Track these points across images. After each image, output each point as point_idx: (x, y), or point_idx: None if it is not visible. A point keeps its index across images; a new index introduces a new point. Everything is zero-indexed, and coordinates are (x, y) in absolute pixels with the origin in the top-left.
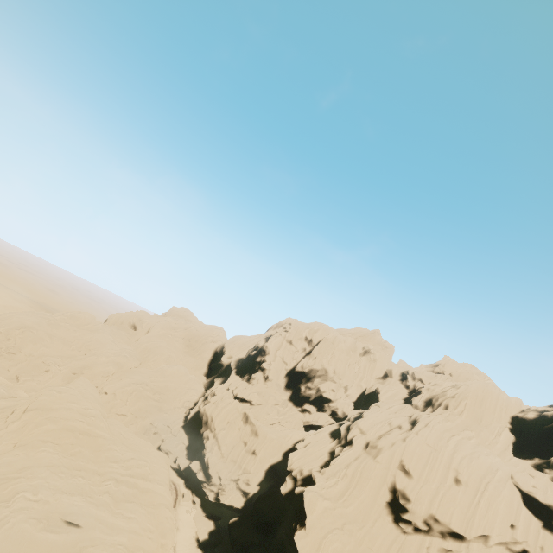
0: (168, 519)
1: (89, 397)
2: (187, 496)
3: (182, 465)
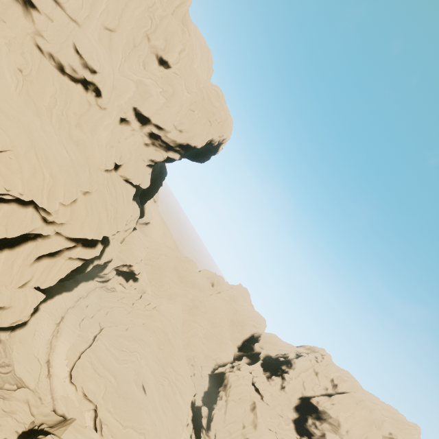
0: (178, 433)
1: (178, 319)
2: (189, 427)
3: (197, 402)
